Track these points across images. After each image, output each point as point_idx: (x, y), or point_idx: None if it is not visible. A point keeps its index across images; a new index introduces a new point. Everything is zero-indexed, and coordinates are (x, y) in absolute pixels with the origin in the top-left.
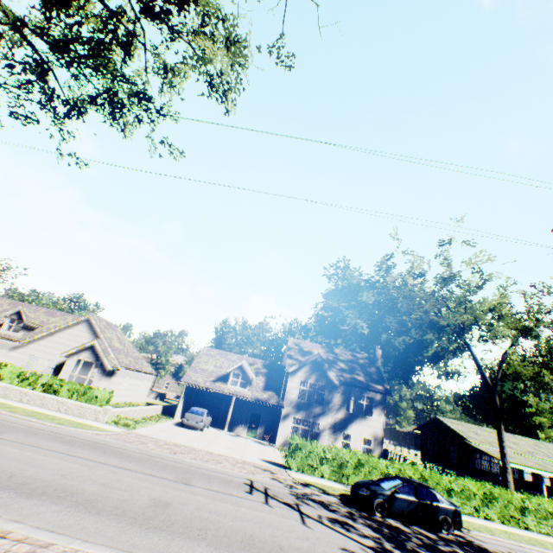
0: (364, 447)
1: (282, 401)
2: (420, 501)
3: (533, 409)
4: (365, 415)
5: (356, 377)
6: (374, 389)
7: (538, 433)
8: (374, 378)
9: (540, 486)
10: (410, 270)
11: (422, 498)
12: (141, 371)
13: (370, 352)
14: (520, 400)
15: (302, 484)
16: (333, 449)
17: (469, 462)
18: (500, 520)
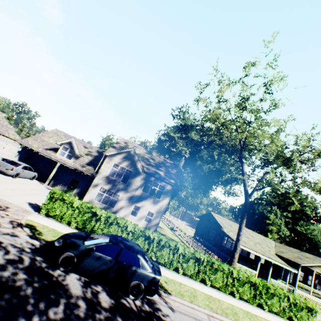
0: (148, 217)
1: (97, 175)
2: (117, 264)
3: (271, 221)
4: (156, 197)
5: (158, 171)
6: (167, 181)
7: (268, 234)
8: (171, 176)
9: (257, 263)
10: (218, 95)
11: (121, 260)
12: (0, 133)
13: (186, 169)
14: (265, 216)
15: (21, 224)
16: (87, 205)
17: (219, 241)
18: (213, 285)
